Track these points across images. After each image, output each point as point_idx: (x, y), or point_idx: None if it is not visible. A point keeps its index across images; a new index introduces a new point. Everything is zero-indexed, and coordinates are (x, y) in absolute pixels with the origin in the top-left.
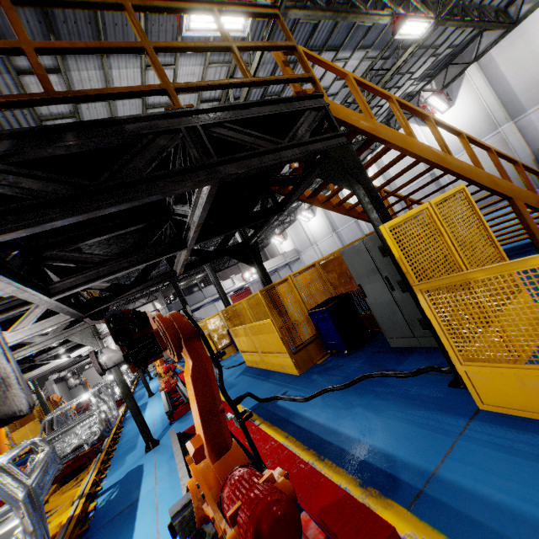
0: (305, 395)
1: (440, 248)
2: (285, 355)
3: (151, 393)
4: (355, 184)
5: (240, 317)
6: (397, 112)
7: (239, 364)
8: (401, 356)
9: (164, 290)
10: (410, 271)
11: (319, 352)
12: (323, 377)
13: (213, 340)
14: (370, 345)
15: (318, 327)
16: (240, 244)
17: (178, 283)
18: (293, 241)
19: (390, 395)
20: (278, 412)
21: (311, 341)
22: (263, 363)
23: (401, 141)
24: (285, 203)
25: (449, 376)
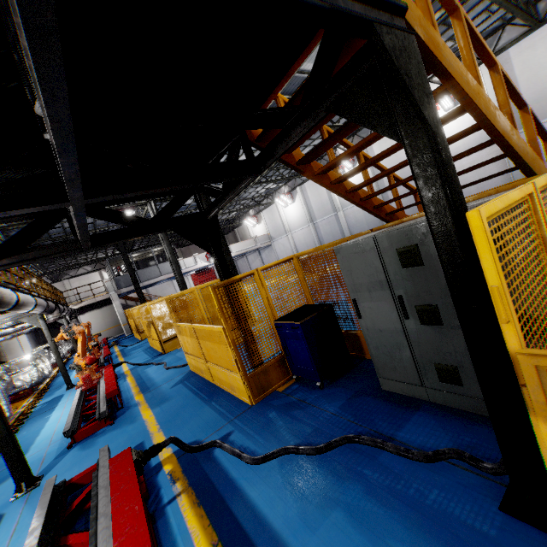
0: (255, 449)
1: (541, 272)
2: (236, 376)
3: (70, 385)
4: (411, 120)
5: (189, 309)
6: (464, 38)
7: (182, 365)
8: (399, 411)
9: (113, 260)
10: (515, 320)
11: (282, 375)
12: (284, 420)
13: (156, 329)
14: (352, 378)
15: (286, 343)
16: (193, 216)
17: (131, 254)
18: (267, 225)
19: (391, 496)
20: (212, 474)
21: (273, 360)
22: (208, 374)
23: (467, 82)
24: (264, 159)
25: (493, 482)
